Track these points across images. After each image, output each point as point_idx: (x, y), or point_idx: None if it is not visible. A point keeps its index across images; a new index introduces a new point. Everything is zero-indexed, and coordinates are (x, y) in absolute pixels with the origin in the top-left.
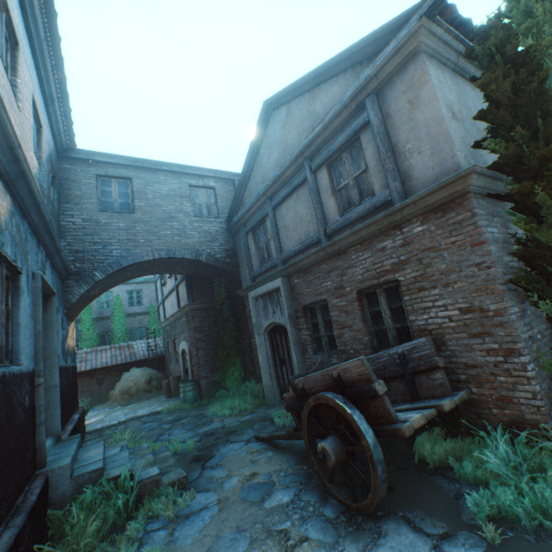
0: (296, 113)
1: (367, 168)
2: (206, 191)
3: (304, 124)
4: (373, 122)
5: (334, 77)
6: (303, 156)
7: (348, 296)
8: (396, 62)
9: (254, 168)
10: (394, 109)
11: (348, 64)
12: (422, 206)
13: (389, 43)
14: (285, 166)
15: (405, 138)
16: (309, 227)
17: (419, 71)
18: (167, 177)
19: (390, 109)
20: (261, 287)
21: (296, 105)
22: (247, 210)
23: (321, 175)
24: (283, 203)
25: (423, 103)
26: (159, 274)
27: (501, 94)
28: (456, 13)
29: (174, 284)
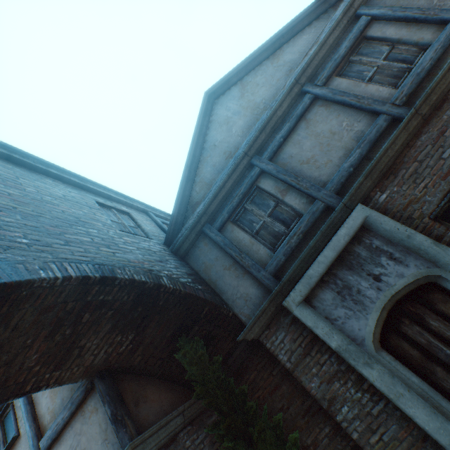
0: (256, 79)
1: (397, 41)
2: (119, 214)
3: (276, 76)
4: (380, 13)
5: (297, 34)
6: (297, 85)
7: None
8: None
9: (203, 156)
10: (392, 2)
11: (311, 18)
12: None
13: None
14: (276, 103)
15: (425, 1)
16: (354, 128)
17: None
18: (57, 182)
19: (387, 4)
20: (319, 258)
21: (253, 75)
22: (215, 194)
23: (334, 84)
24: (283, 145)
25: None
26: None
27: None
28: None
29: None
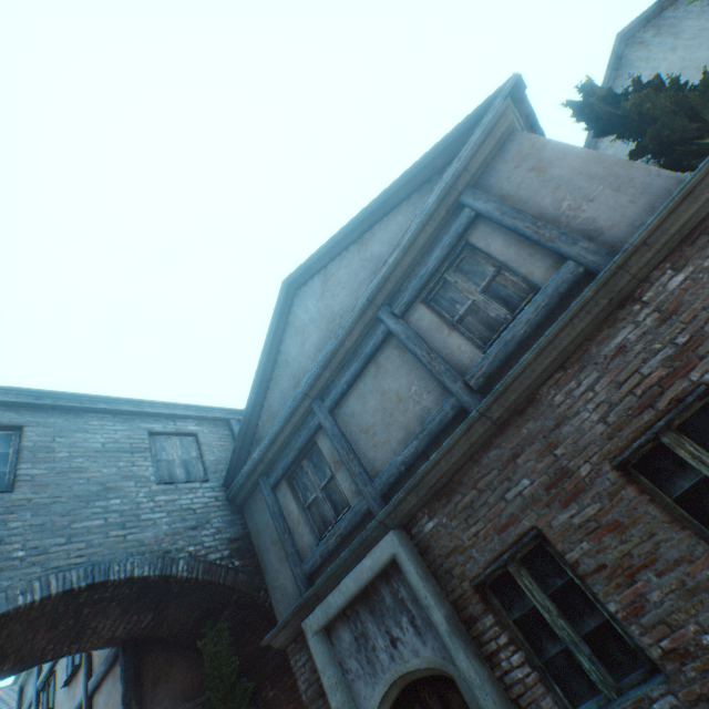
0: (340, 272)
1: (503, 265)
2: (181, 440)
3: (360, 275)
4: (486, 210)
5: (392, 210)
6: (373, 306)
7: (596, 483)
8: (488, 148)
9: (275, 373)
10: (511, 187)
11: (410, 188)
12: (661, 241)
13: (472, 133)
14: (343, 331)
15: (552, 200)
16: (421, 401)
17: (526, 142)
18: (105, 420)
19: (504, 191)
20: (341, 584)
21: (337, 265)
22: (271, 440)
23: (416, 315)
24: (348, 392)
25: (555, 160)
26: (36, 691)
27: (661, 111)
28: (529, 109)
29: (81, 694)
